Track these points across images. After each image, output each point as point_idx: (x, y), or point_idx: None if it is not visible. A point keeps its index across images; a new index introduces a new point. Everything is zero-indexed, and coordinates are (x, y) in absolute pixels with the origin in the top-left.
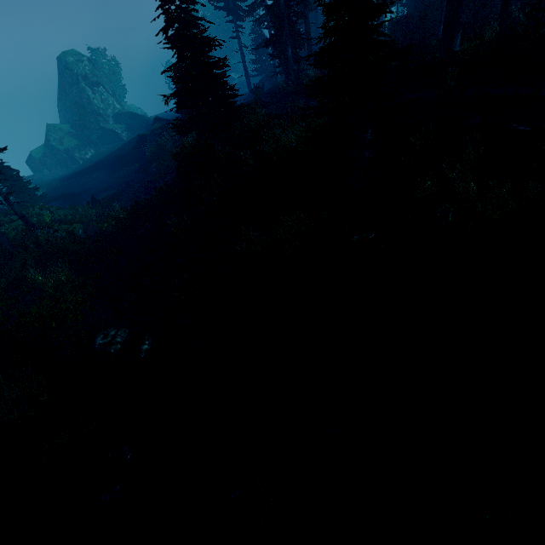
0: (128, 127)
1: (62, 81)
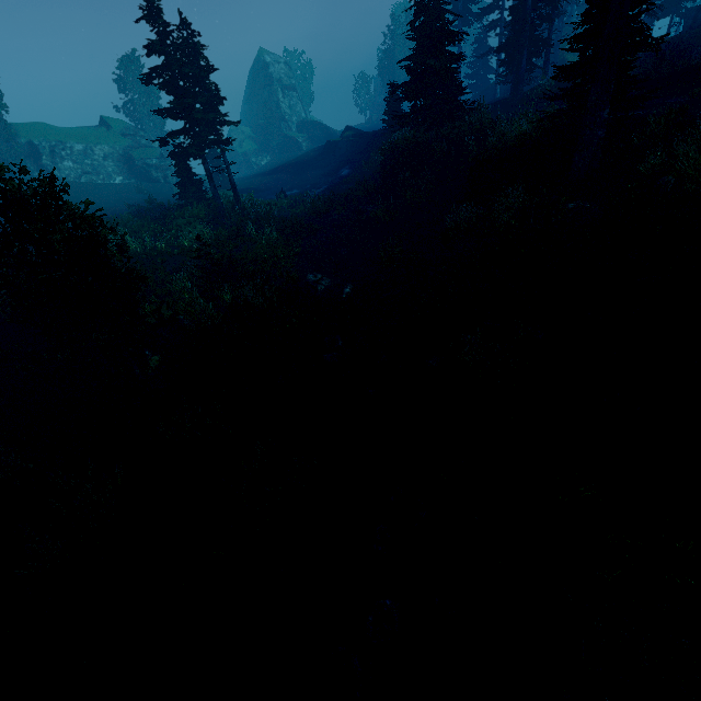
0: (310, 137)
1: (254, 82)
